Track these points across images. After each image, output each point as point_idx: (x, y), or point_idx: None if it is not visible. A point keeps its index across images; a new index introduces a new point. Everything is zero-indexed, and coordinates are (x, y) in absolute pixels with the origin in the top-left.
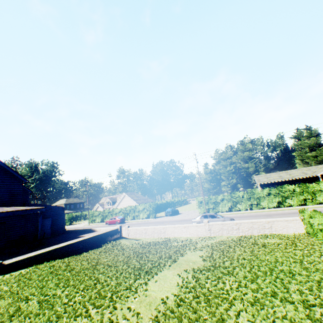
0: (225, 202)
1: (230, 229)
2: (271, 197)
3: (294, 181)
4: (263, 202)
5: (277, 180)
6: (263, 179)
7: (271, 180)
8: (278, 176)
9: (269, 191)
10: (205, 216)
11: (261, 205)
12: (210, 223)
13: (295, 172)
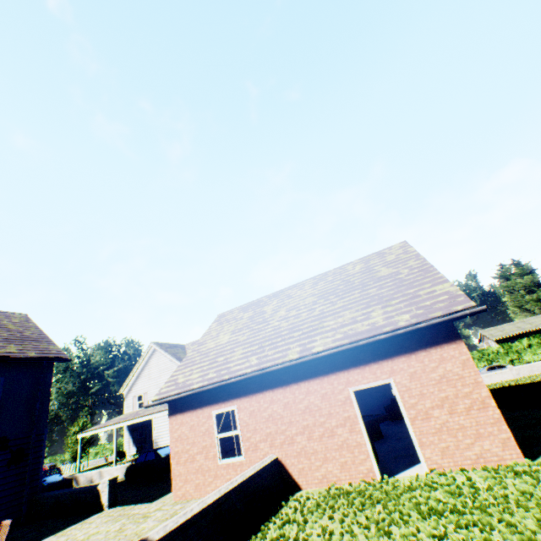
0: (476, 362)
1: (540, 369)
2: (533, 348)
3: (540, 332)
4: (525, 355)
5: (518, 332)
6: (497, 333)
7: (509, 333)
8: (516, 327)
9: (528, 341)
10: (491, 367)
11: (523, 360)
12: (515, 367)
13: (535, 320)
